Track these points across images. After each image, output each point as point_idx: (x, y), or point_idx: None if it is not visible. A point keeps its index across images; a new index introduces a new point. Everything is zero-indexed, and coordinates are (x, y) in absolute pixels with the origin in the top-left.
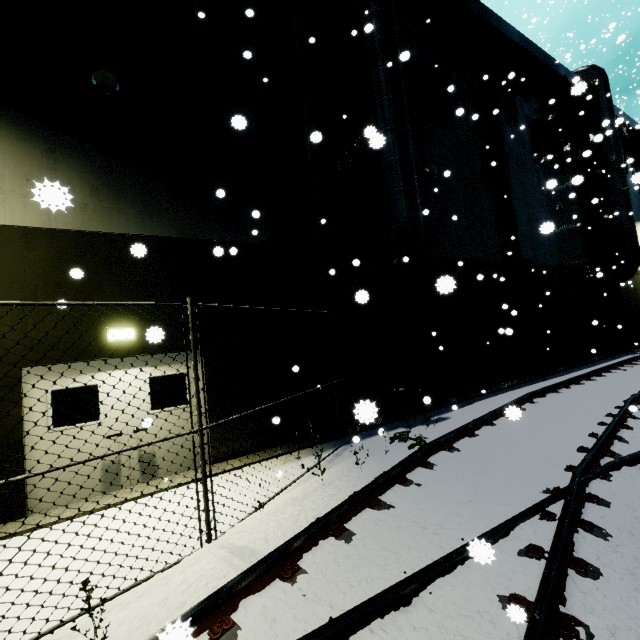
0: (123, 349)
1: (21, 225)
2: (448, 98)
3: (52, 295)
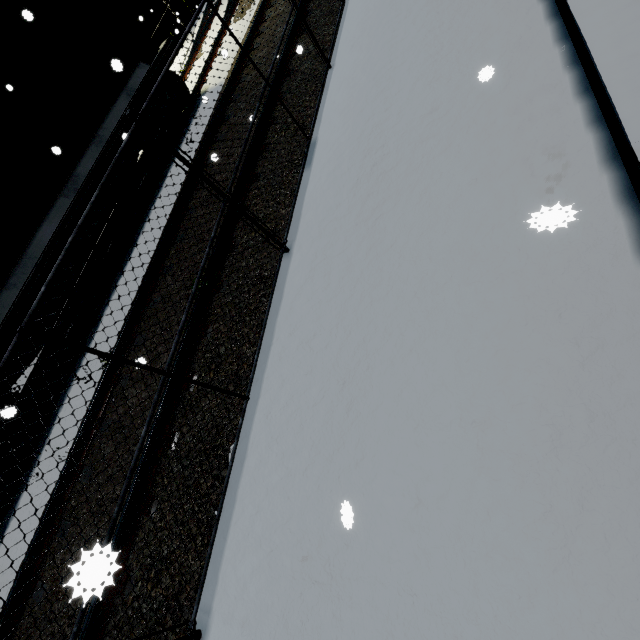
0: None
1: None
2: None
3: None
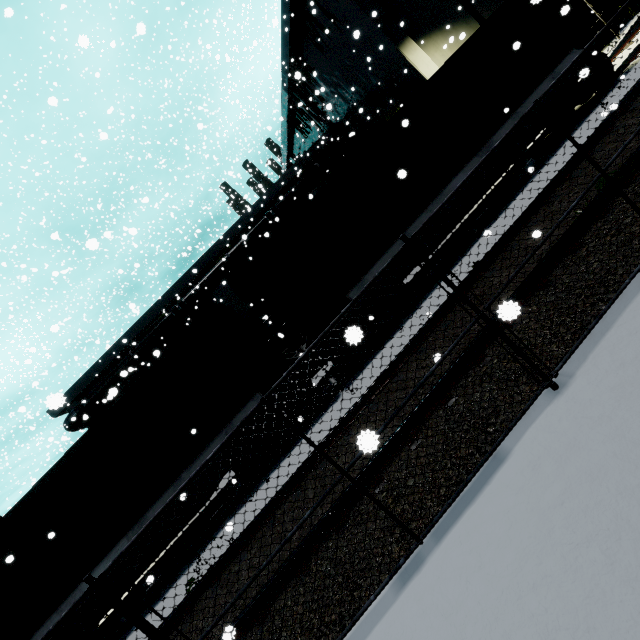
0: None
1: None
2: None
3: None
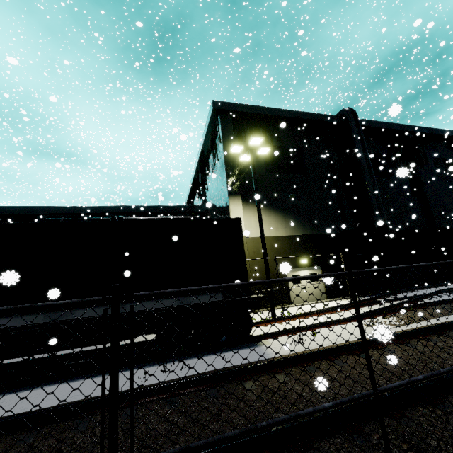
0: (303, 265)
1: (282, 235)
2: (390, 164)
3: (289, 252)
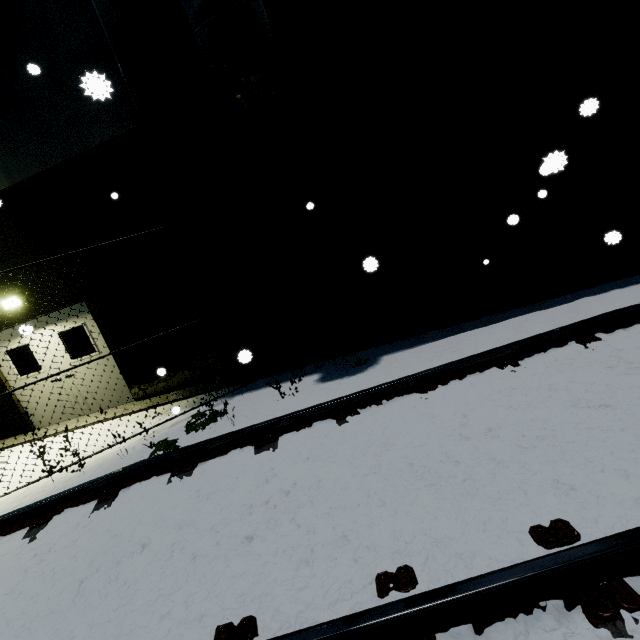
0: (26, 313)
1: None
2: None
3: None
